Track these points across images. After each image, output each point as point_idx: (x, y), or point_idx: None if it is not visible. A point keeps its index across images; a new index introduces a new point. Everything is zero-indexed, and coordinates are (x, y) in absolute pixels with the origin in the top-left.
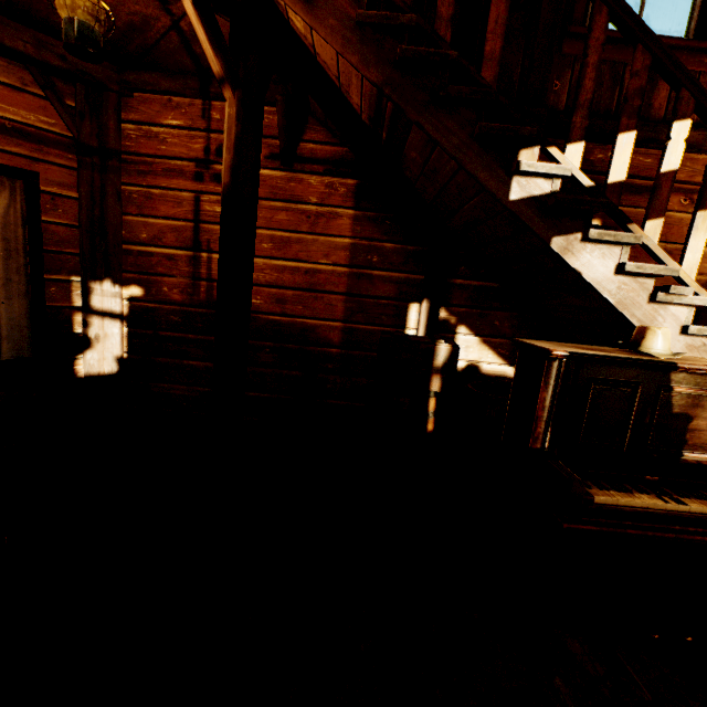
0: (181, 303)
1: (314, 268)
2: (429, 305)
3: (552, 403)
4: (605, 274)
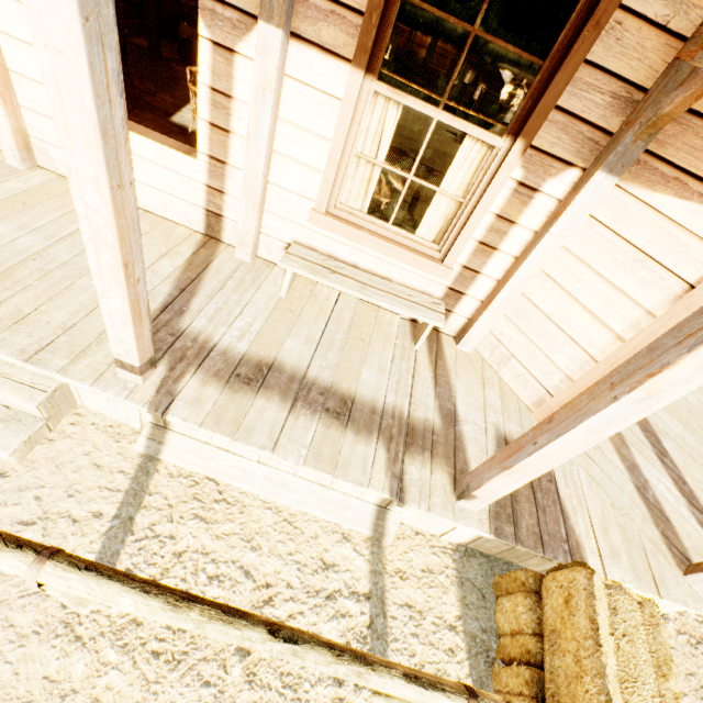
0: (402, 49)
1: (445, 48)
2: (474, 74)
3: (479, 101)
4: (507, 77)
